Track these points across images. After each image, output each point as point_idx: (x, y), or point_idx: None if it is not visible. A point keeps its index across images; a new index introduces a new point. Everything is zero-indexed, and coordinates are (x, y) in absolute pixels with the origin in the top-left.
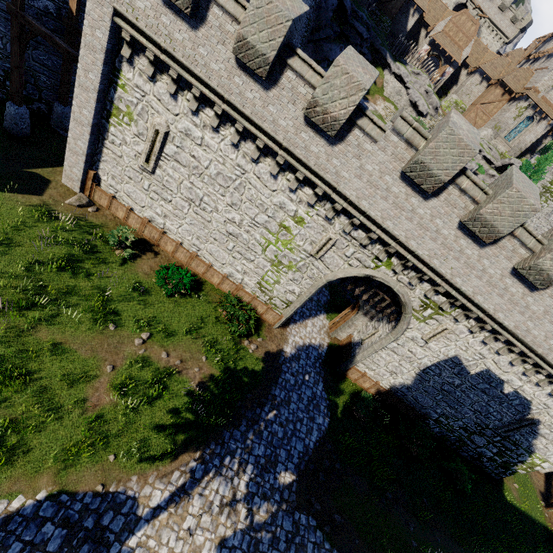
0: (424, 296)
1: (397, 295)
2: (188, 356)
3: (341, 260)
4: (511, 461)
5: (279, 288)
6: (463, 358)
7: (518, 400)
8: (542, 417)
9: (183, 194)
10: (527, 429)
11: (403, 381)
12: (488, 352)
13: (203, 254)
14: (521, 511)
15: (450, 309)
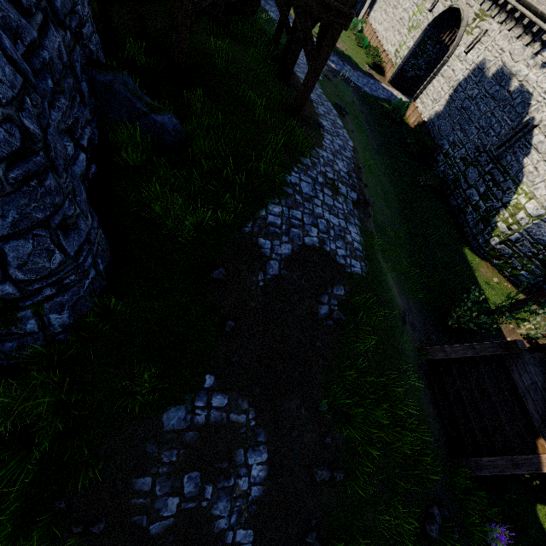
0: (478, 9)
1: (461, 16)
2: (342, 45)
3: (442, 6)
4: (495, 207)
5: (404, 48)
6: (487, 60)
7: (520, 97)
8: (538, 114)
9: (394, 5)
10: (521, 142)
11: (438, 109)
12: (507, 45)
13: (383, 41)
14: (471, 267)
15: (491, 12)
